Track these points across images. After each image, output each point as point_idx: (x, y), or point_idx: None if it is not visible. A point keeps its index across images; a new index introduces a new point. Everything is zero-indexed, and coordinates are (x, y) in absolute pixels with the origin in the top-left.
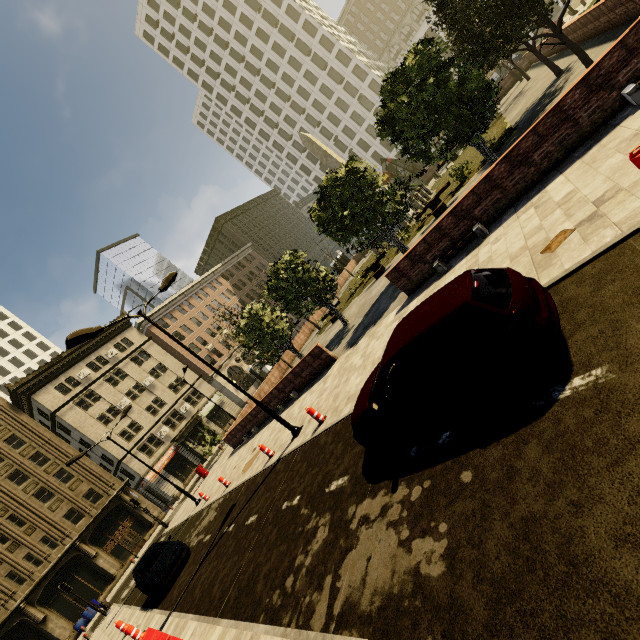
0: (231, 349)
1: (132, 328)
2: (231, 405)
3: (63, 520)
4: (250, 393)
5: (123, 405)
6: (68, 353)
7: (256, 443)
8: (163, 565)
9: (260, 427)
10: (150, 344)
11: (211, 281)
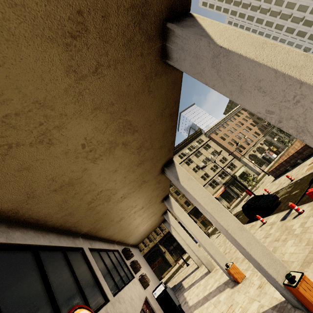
0: (250, 145)
1: (202, 135)
2: (251, 173)
3: (184, 204)
4: (262, 169)
5: (201, 165)
6: (181, 143)
7: (309, 162)
8: (268, 199)
9: (303, 161)
10: (210, 141)
11: (236, 112)
